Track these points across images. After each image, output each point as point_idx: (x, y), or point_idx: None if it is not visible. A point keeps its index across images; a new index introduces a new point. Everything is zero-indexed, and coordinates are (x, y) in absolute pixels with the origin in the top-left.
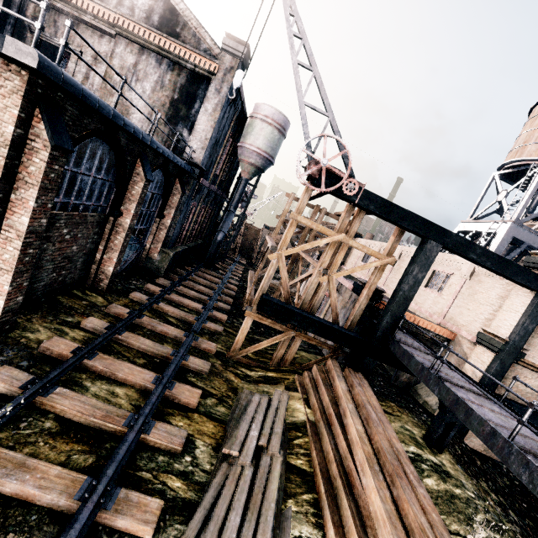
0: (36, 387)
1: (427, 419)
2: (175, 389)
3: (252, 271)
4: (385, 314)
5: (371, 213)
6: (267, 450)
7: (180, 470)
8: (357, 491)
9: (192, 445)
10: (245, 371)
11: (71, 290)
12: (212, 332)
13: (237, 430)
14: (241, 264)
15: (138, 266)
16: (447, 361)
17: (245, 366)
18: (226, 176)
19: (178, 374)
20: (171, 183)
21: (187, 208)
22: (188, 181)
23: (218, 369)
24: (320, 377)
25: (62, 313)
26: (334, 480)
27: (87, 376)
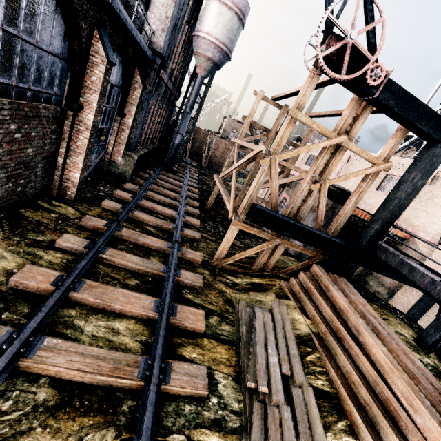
0: (15, 347)
1: (403, 317)
2: (178, 314)
3: (217, 175)
4: (374, 222)
5: (383, 110)
6: (294, 380)
7: (211, 419)
8: (405, 426)
9: (212, 381)
10: (231, 278)
11: (35, 201)
12: (190, 239)
13: (253, 356)
14: (194, 166)
15: (101, 170)
16: (423, 265)
17: (230, 274)
18: (179, 73)
19: (174, 292)
20: (131, 74)
21: (148, 107)
22: (148, 73)
23: (208, 280)
24: (312, 285)
25: (29, 230)
26: (369, 407)
27: (78, 311)
